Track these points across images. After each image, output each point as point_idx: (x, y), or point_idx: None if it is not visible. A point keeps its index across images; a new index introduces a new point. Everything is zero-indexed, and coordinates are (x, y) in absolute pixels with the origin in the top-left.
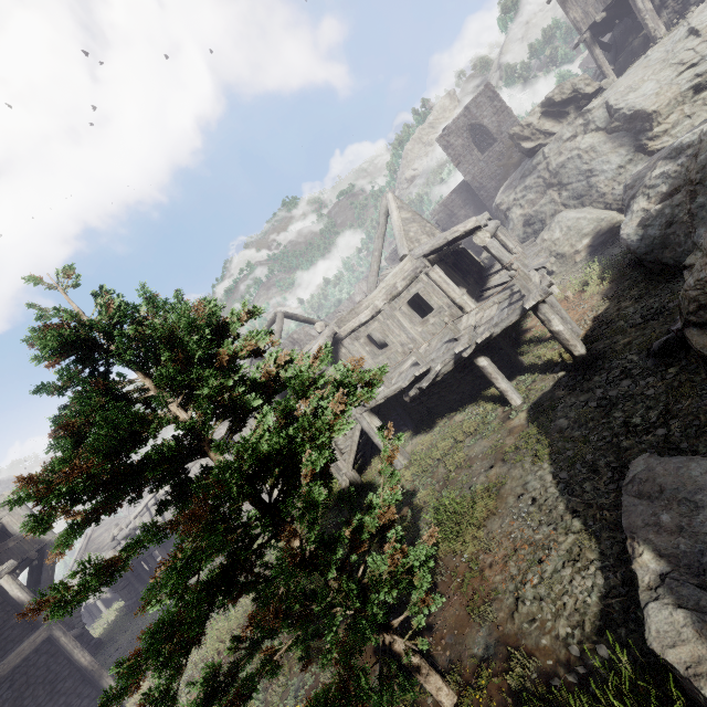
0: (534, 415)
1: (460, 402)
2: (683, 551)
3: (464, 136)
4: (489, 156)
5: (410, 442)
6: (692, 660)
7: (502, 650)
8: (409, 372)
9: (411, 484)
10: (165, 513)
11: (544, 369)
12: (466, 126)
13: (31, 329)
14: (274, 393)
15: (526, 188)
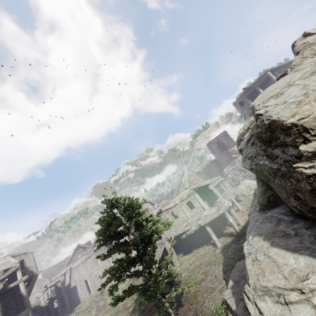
0: (222, 250)
1: (202, 244)
2: (237, 279)
3: (216, 145)
4: (225, 152)
5: (182, 257)
6: (228, 297)
7: (196, 315)
8: (183, 228)
9: (179, 272)
10: (71, 277)
11: (229, 235)
12: (217, 142)
13: (107, 200)
14: (147, 223)
15: (234, 168)
